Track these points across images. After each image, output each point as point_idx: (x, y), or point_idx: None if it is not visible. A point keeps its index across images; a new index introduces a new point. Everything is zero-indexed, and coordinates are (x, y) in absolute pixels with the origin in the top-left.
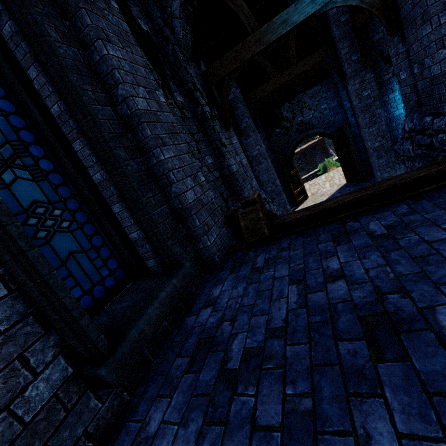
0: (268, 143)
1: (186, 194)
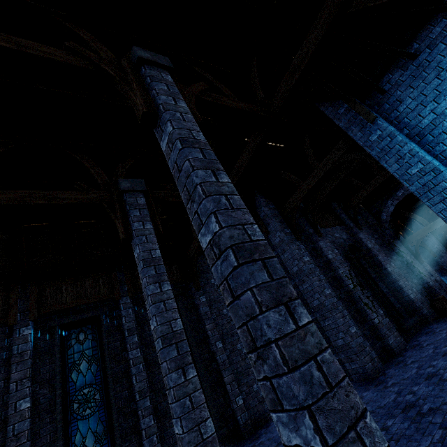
0: None
1: (410, 295)
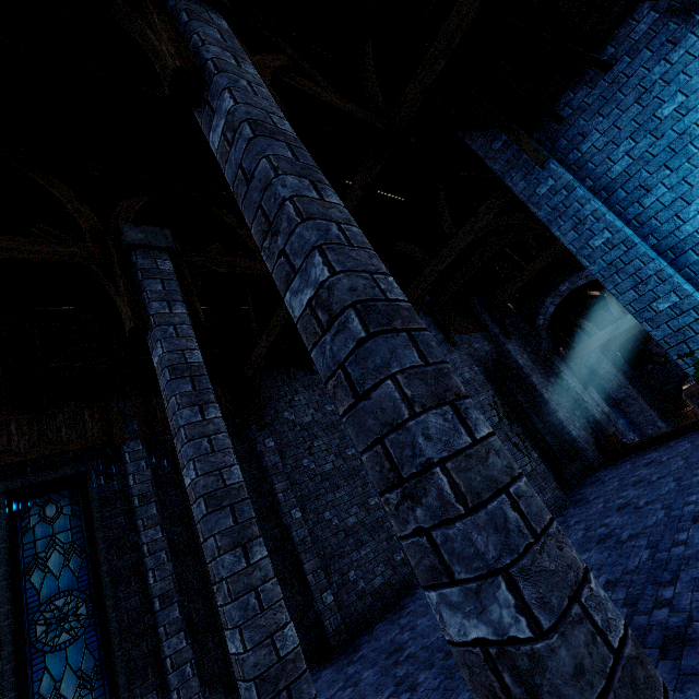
0: (640, 381)
1: (572, 433)
